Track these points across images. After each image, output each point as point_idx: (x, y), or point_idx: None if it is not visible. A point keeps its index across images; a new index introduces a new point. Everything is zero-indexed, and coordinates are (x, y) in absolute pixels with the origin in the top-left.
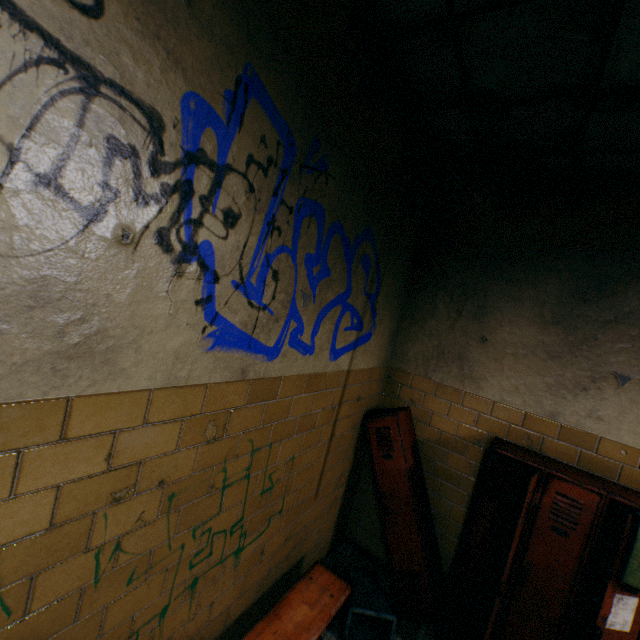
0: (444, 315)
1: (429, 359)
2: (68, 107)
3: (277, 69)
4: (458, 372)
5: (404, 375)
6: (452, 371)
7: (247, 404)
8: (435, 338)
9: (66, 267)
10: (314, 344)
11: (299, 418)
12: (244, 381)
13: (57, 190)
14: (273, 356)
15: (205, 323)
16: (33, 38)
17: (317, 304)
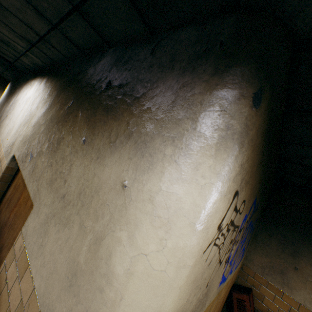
0: (274, 248)
1: (264, 267)
2: (229, 238)
3: (260, 191)
4: (280, 280)
5: (250, 270)
6: (277, 278)
7: (215, 302)
8: (269, 257)
9: (212, 281)
10: (233, 269)
11: (220, 299)
12: (217, 293)
13: (219, 261)
14: (225, 280)
15: (220, 279)
16: (232, 227)
17: (239, 254)
